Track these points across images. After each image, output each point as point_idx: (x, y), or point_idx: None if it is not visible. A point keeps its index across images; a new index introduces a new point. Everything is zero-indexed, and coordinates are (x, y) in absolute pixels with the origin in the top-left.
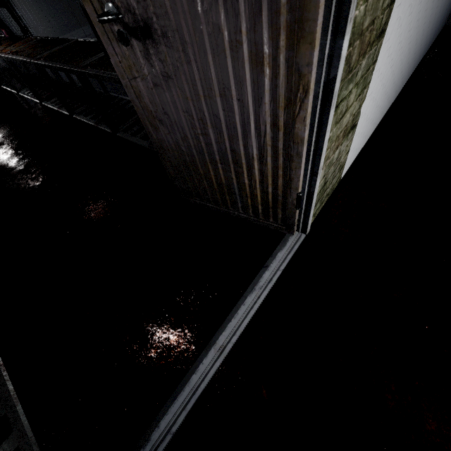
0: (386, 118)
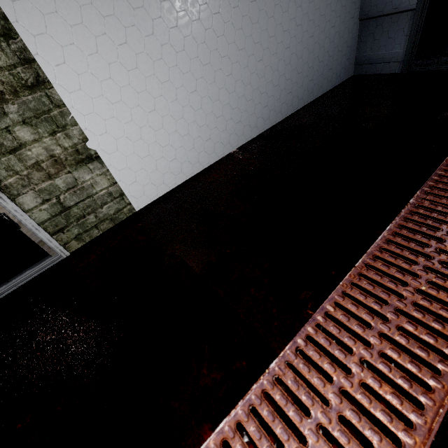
0: (224, 158)
